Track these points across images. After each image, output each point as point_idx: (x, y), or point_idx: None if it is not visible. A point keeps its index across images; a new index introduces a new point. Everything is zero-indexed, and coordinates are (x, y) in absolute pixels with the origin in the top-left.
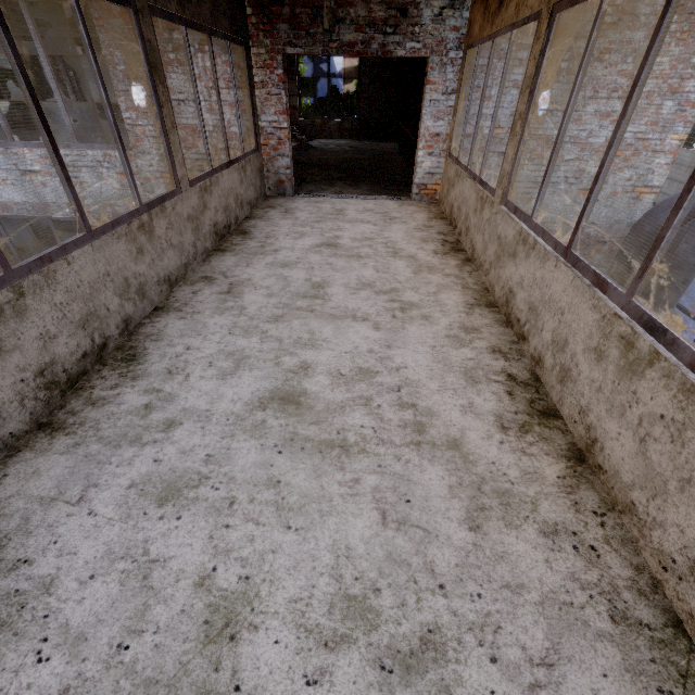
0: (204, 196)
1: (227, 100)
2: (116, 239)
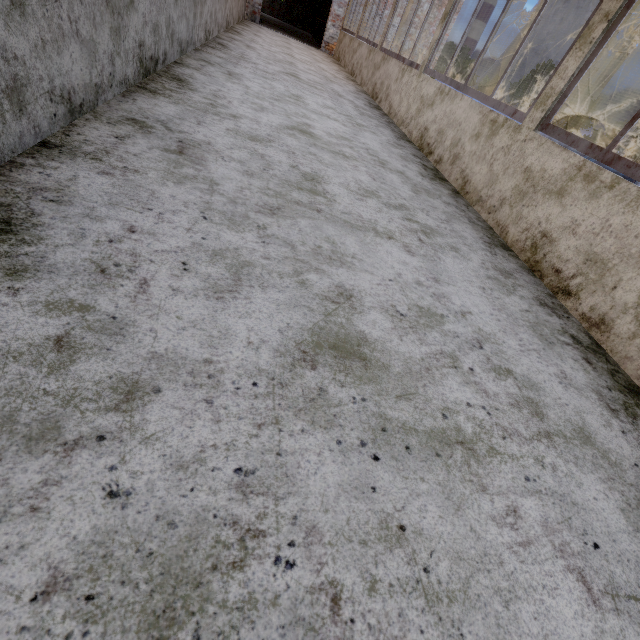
0: None
1: None
2: None
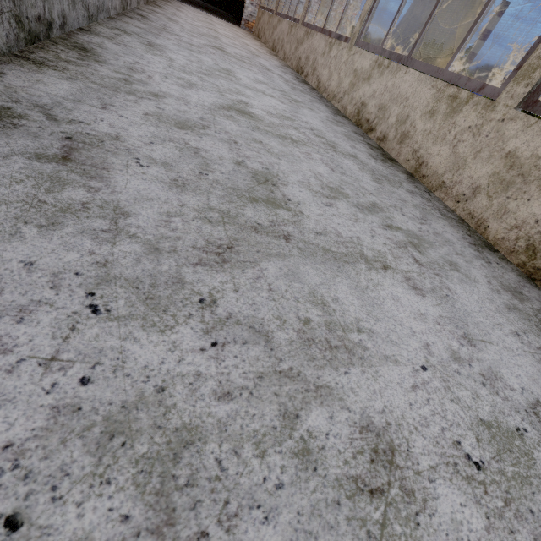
0: None
1: None
2: None
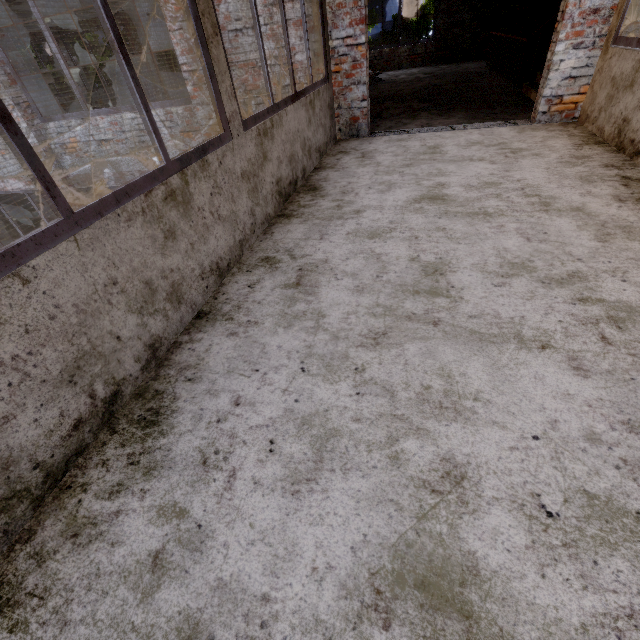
0: (263, 142)
1: (291, 18)
2: (125, 221)
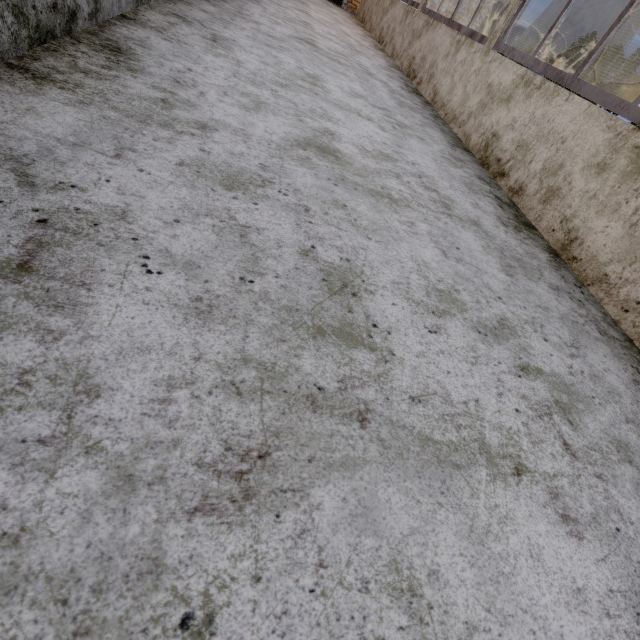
0: None
1: None
2: None
